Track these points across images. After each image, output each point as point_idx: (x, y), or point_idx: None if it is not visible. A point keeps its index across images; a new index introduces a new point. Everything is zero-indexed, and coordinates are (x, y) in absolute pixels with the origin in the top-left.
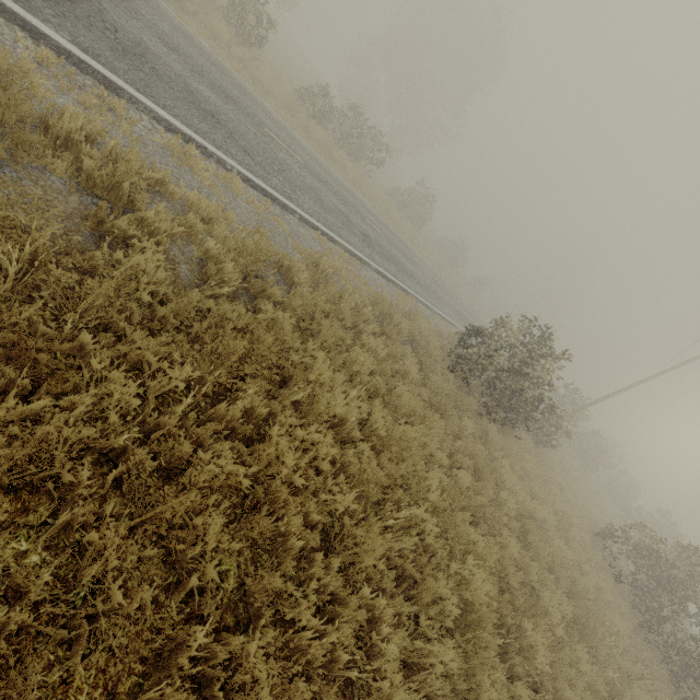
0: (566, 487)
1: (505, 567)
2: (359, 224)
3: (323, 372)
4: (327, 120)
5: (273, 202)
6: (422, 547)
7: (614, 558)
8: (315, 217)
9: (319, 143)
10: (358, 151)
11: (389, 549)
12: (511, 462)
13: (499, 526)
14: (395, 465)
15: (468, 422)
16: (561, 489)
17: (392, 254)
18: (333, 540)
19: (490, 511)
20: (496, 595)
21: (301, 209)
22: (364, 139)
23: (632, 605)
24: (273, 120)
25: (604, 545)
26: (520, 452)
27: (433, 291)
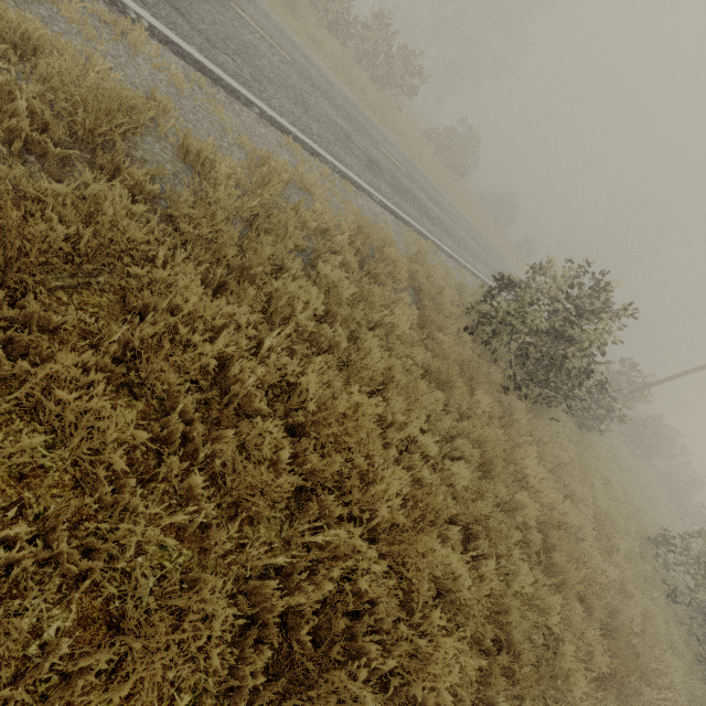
0: (612, 481)
1: (507, 609)
2: (365, 147)
3: (187, 297)
4: (348, 37)
5: (215, 84)
6: (358, 589)
7: (667, 569)
8: (289, 118)
9: (332, 59)
10: (386, 77)
11: (271, 608)
12: (540, 450)
13: (507, 543)
14: (329, 456)
15: (483, 397)
16: (606, 483)
17: (410, 191)
18: (127, 603)
19: (495, 522)
20: (481, 663)
21: (264, 103)
22: (392, 58)
23: (687, 630)
24: (255, 5)
25: (656, 553)
26: (555, 437)
27: (465, 243)
